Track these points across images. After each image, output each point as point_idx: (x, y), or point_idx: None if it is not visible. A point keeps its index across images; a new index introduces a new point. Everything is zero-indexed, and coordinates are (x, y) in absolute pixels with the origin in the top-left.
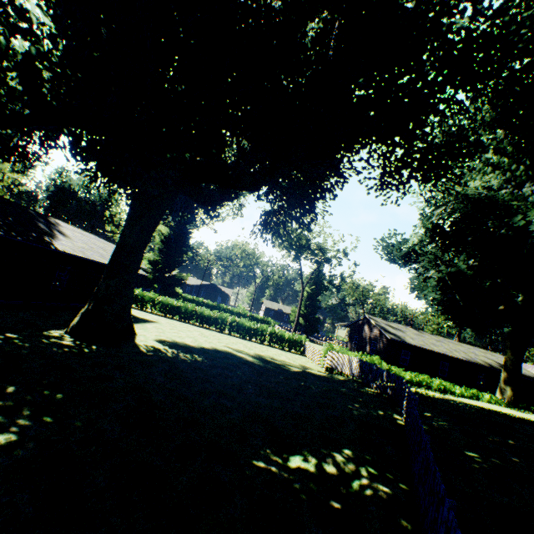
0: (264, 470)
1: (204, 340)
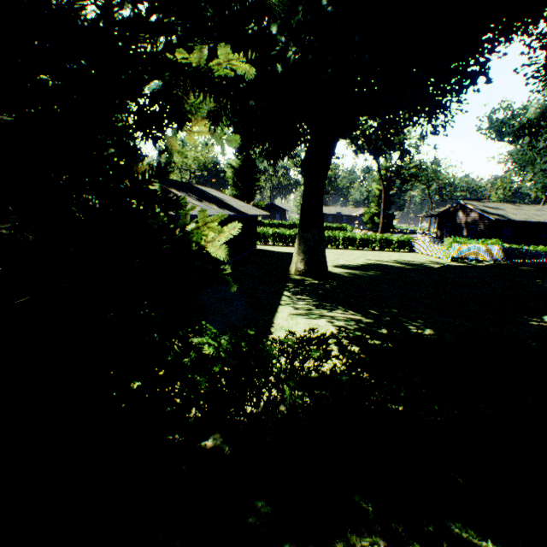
0: (540, 325)
1: (349, 259)
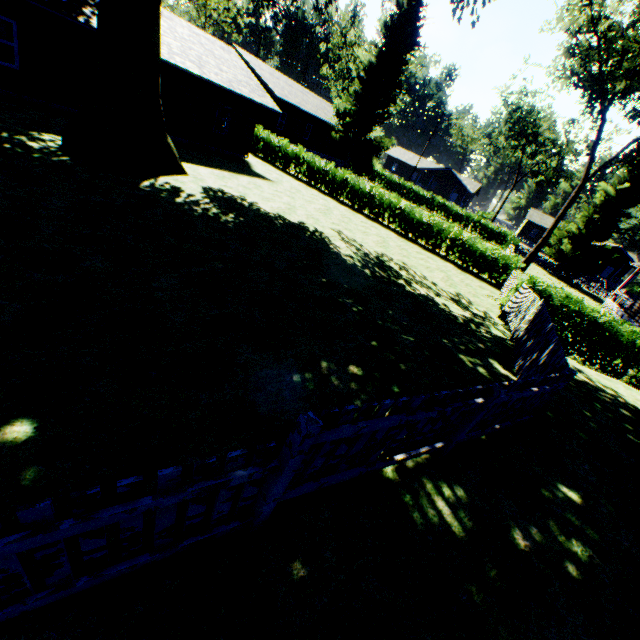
0: None
1: (307, 214)
